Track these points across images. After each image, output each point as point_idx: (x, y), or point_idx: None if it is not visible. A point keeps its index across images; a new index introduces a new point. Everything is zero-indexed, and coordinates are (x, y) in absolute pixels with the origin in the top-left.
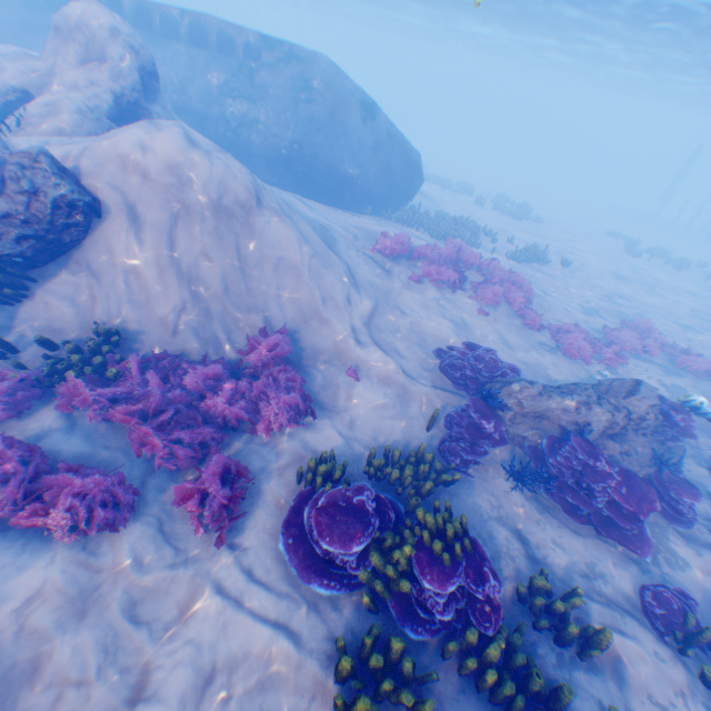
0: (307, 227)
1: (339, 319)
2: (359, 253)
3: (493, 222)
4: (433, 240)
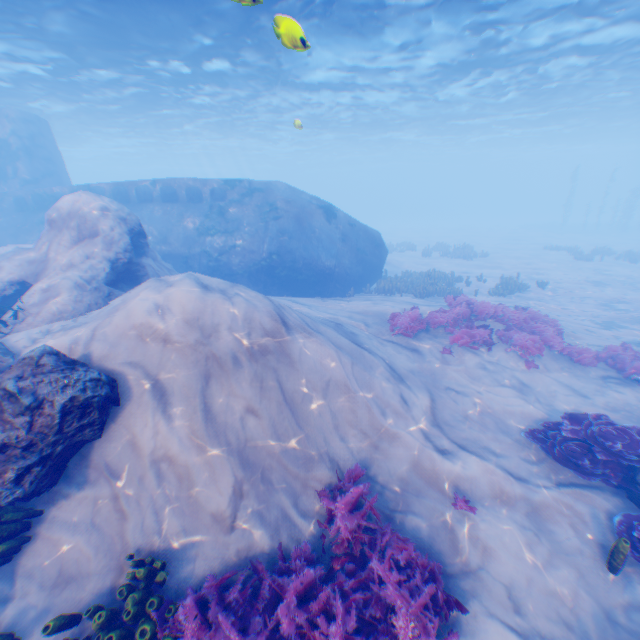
0: (333, 333)
1: (405, 428)
2: (379, 339)
3: (451, 267)
4: (423, 300)
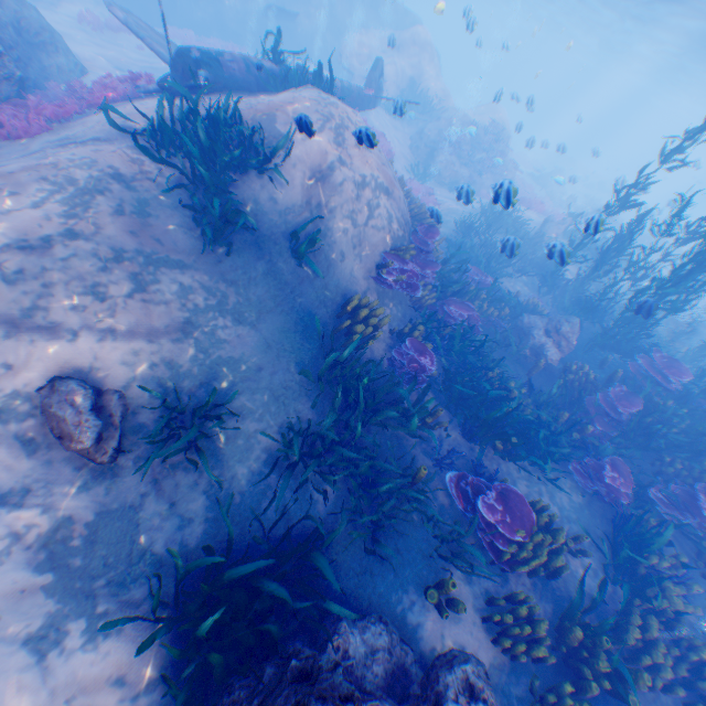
0: None
1: None
2: None
3: None
4: None
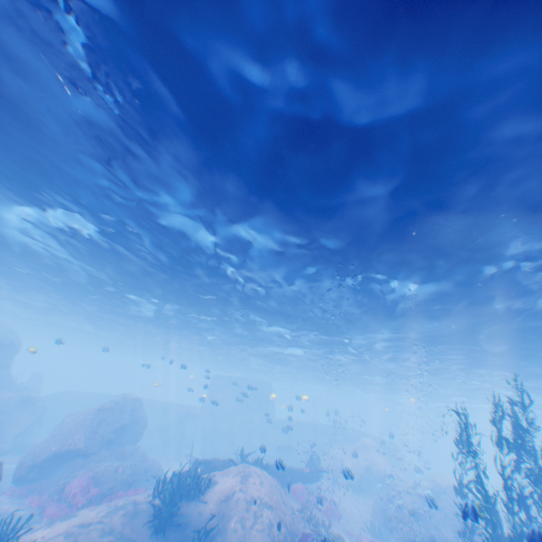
0: None
1: None
2: None
3: None
4: None
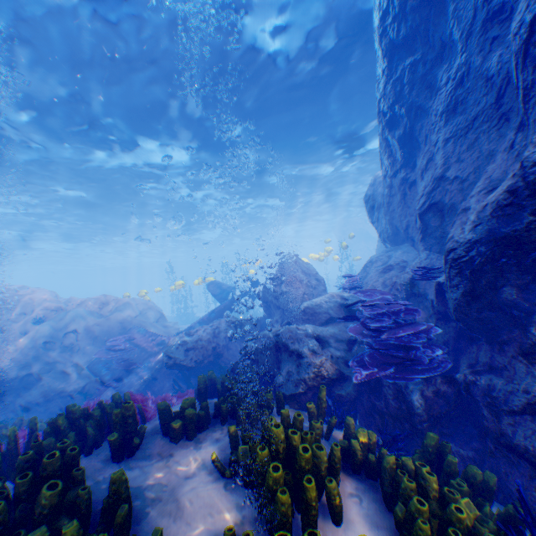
0: None
1: None
2: None
3: None
4: None
